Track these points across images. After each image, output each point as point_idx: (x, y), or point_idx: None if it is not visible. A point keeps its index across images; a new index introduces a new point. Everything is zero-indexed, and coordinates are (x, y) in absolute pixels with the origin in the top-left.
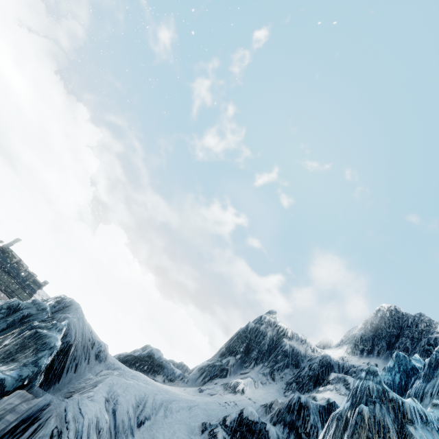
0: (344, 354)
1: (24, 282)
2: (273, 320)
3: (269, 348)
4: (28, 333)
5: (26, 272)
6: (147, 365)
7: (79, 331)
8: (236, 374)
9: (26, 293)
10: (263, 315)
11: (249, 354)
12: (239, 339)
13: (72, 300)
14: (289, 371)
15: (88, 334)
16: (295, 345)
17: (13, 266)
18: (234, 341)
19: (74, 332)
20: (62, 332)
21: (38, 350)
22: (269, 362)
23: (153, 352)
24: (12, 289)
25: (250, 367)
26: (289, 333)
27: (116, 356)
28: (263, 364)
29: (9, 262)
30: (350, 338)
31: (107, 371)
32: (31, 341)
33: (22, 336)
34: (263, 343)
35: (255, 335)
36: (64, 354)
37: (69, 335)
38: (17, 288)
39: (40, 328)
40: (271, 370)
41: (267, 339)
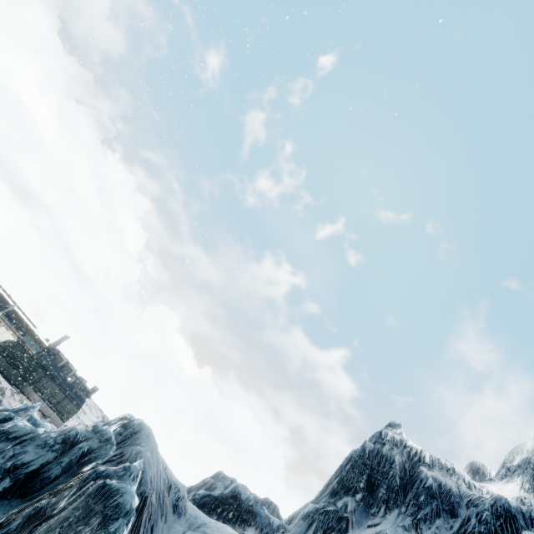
0: (520, 493)
1: (71, 390)
2: (398, 438)
3: (402, 482)
4: (93, 487)
5: (73, 377)
6: (232, 510)
7: (154, 471)
8: (362, 526)
9: (73, 405)
10: (382, 431)
11: (374, 492)
12: (354, 468)
13: (141, 422)
14: (443, 522)
15: (163, 473)
16: (441, 477)
17: (60, 370)
18: (348, 472)
19: (149, 475)
20: (138, 480)
21: (108, 519)
22: (408, 506)
23: (239, 490)
24: (58, 400)
25: (380, 514)
26: (427, 457)
27: (189, 496)
28: (399, 510)
29: (56, 365)
30: (521, 465)
31: (191, 533)
32: (97, 502)
33: (85, 493)
34: (392, 474)
35: (377, 461)
36: (138, 515)
37: (144, 481)
38: (63, 398)
39: (109, 477)
40: (415, 520)
41: (396, 469)
